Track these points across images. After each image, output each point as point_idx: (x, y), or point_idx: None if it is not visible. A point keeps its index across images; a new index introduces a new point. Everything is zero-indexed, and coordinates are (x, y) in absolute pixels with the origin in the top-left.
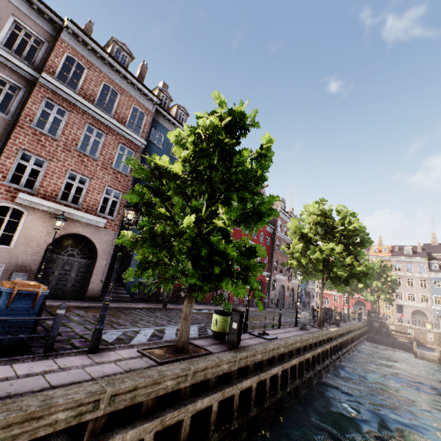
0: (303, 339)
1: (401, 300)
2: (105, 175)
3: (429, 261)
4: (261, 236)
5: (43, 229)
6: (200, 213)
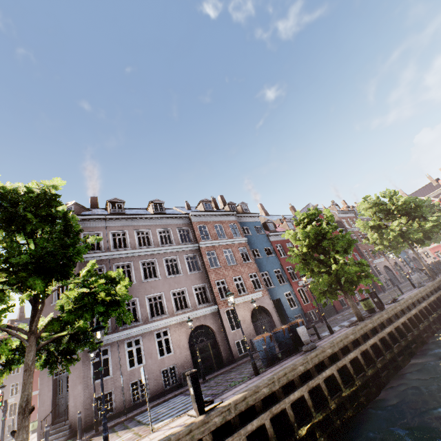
0: (421, 290)
1: None
2: (244, 269)
3: None
4: None
5: (244, 312)
6: (328, 262)
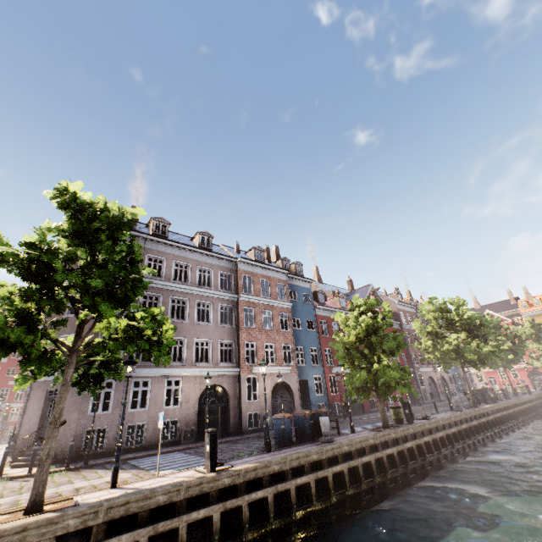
0: (456, 415)
1: None
2: (279, 337)
3: None
4: None
5: (266, 384)
6: (372, 359)
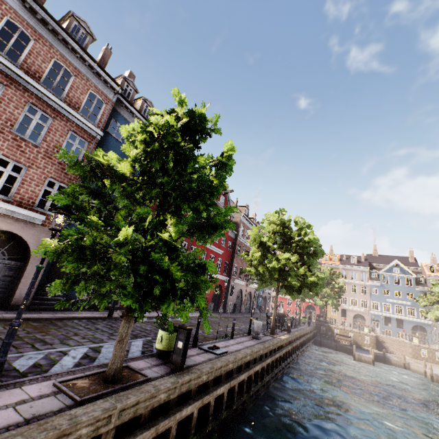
0: (254, 351)
1: (345, 305)
2: (48, 165)
3: (370, 270)
4: (223, 241)
5: None
6: (146, 222)
